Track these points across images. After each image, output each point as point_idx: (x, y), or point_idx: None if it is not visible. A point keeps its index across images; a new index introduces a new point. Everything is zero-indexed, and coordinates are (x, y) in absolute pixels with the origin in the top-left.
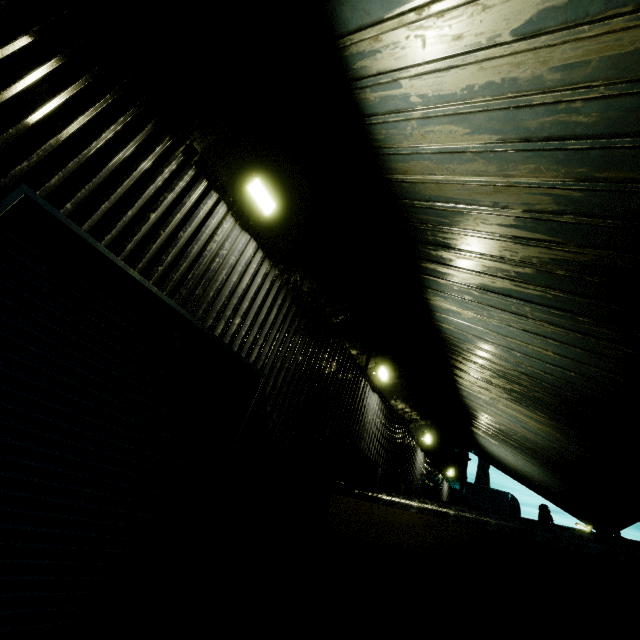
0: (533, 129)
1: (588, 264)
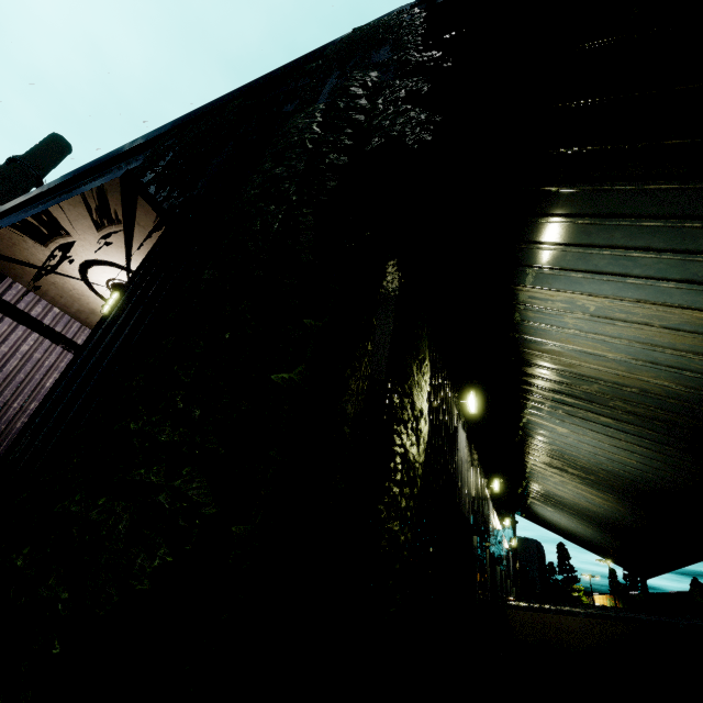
0: (661, 361)
1: (682, 423)
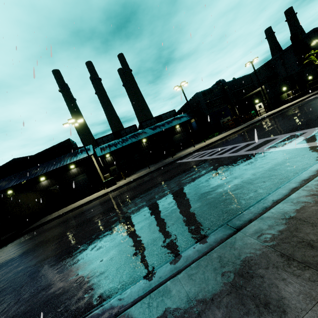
0: None
1: None
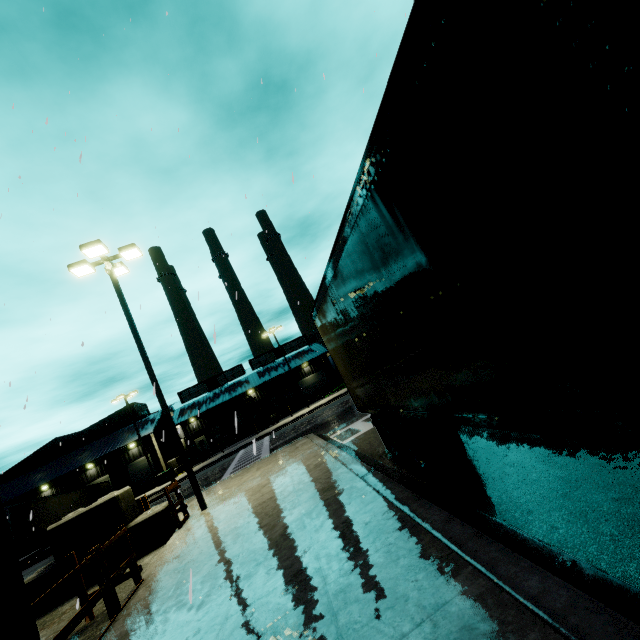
0: None
1: None
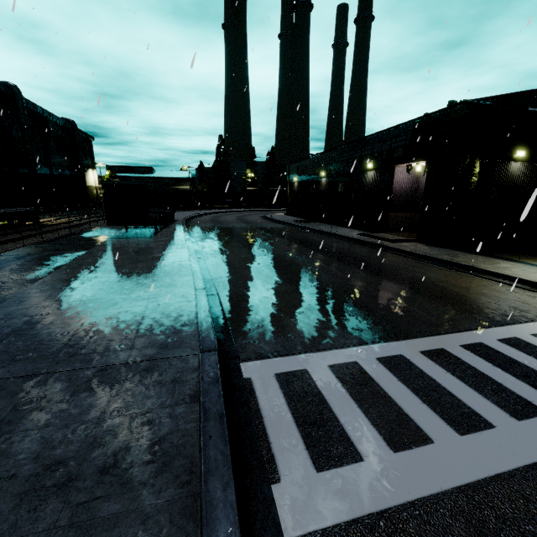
0: None
1: None
